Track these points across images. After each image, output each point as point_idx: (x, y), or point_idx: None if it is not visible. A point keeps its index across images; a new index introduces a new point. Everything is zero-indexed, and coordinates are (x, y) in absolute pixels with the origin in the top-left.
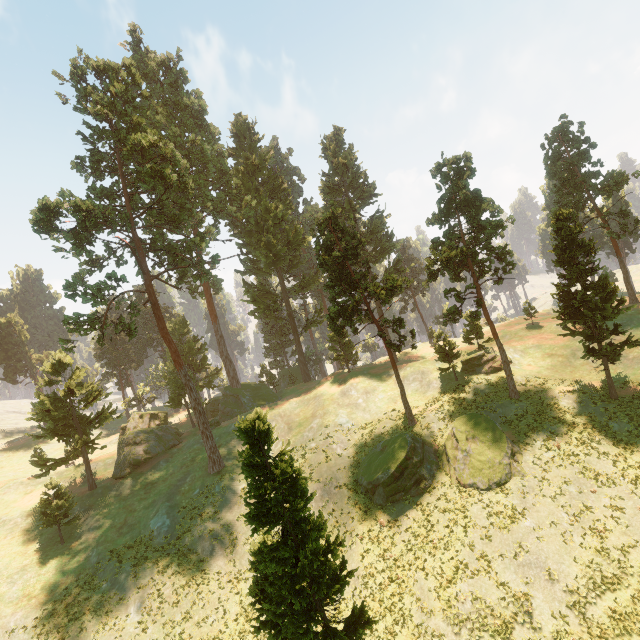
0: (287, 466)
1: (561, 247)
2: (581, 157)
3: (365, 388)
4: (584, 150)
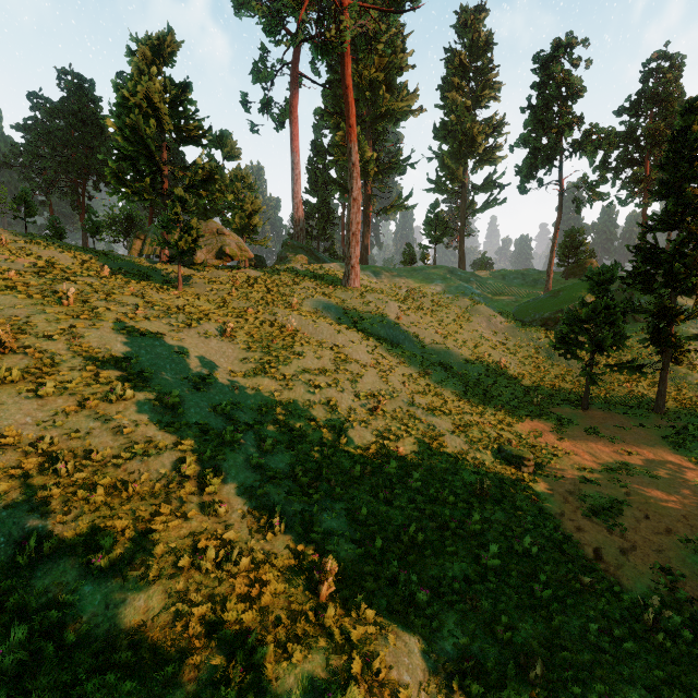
0: None
1: None
2: None
3: (472, 273)
4: None
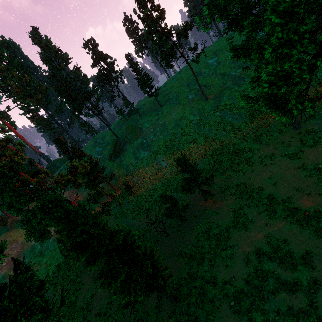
0: (74, 147)
1: (131, 66)
2: (136, 29)
3: (101, 137)
4: (135, 26)
